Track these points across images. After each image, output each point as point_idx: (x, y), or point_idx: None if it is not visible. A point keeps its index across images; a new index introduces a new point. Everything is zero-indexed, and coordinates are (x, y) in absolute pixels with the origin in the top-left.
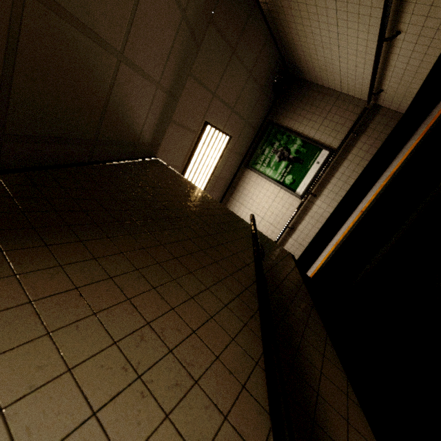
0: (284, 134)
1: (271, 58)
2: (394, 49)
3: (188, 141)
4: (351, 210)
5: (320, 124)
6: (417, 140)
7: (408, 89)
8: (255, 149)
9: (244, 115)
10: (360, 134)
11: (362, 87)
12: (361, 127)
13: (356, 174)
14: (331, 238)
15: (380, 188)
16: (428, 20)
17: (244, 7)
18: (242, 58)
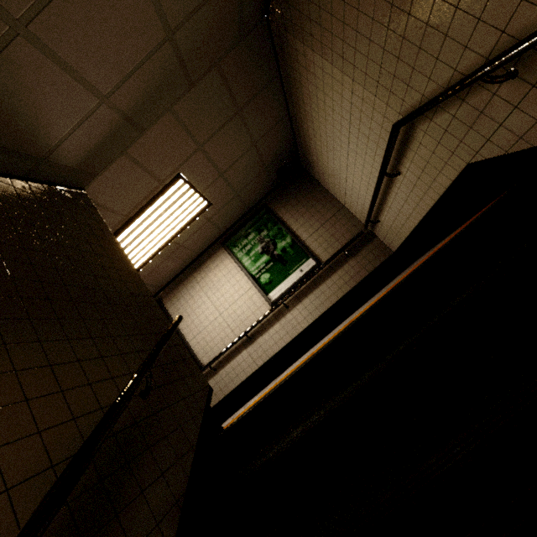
0: (276, 224)
1: (283, 139)
2: (393, 187)
3: (146, 188)
4: (321, 337)
5: (316, 230)
6: (385, 292)
7: (400, 231)
8: (240, 229)
9: (235, 186)
10: (351, 257)
11: (362, 209)
12: (353, 250)
13: (336, 298)
14: (291, 363)
15: (336, 333)
16: (423, 174)
17: (264, 73)
18: (249, 124)
